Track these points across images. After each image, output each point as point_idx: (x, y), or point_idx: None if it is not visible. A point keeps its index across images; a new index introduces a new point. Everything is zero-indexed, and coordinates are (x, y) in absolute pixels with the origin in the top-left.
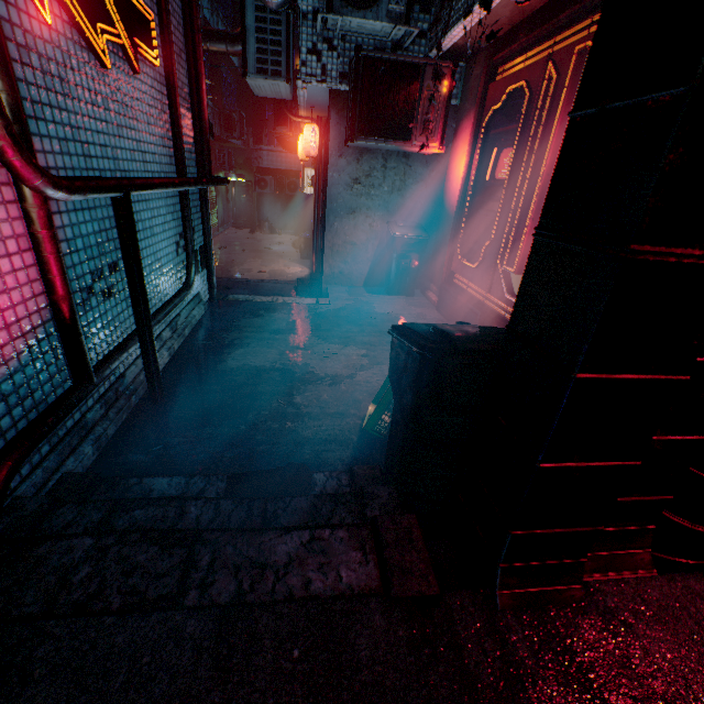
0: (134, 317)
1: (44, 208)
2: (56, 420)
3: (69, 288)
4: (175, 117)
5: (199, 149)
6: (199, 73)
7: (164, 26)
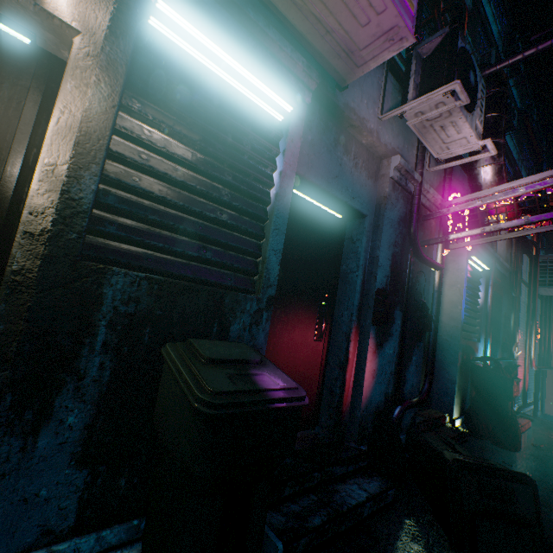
0: (533, 397)
1: (527, 370)
2: (523, 408)
3: (527, 384)
4: (540, 349)
5: (544, 357)
6: (549, 337)
7: (540, 329)
